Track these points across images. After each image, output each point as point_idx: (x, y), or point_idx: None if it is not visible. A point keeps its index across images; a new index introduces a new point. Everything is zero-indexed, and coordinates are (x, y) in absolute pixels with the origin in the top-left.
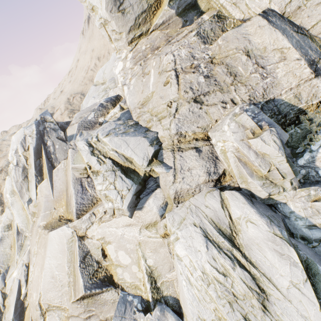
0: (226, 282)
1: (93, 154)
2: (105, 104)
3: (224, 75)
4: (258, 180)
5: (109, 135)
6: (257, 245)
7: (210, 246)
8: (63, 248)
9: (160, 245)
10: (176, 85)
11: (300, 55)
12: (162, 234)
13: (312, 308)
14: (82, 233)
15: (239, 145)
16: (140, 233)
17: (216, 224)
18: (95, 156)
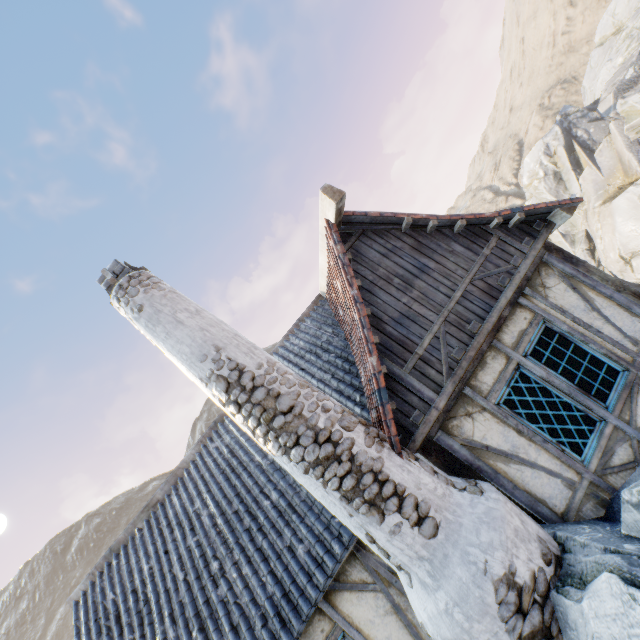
0: None
1: None
2: None
3: None
4: None
5: None
6: None
7: None
8: (634, 205)
9: None
10: None
11: None
12: None
13: None
14: None
15: None
16: None
17: None
18: None
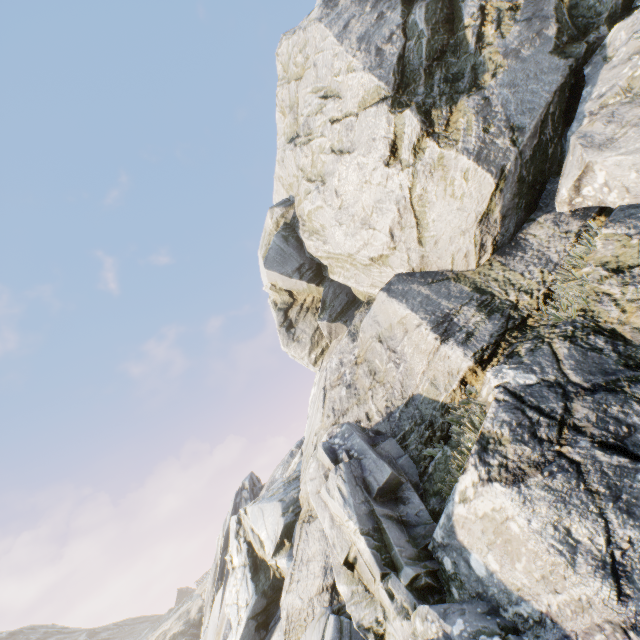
0: None
1: (237, 535)
2: (294, 450)
3: (364, 377)
4: (345, 582)
5: (256, 501)
6: None
7: None
8: None
9: None
10: (322, 408)
11: (422, 317)
12: None
13: None
14: None
15: (314, 502)
16: None
17: None
18: (237, 539)
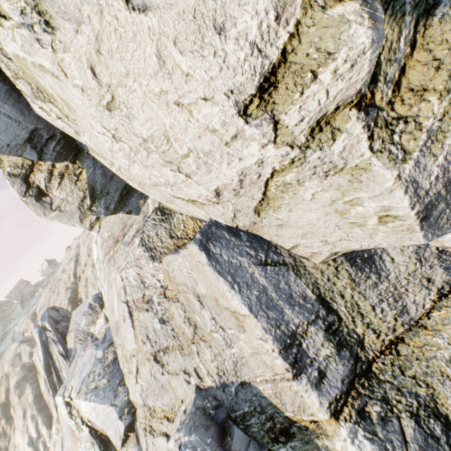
0: None
1: (71, 416)
2: (93, 304)
3: (182, 323)
4: None
5: (81, 391)
6: None
7: None
8: None
9: None
10: (131, 328)
11: (265, 328)
12: None
13: None
14: None
15: None
16: None
17: None
18: (73, 420)
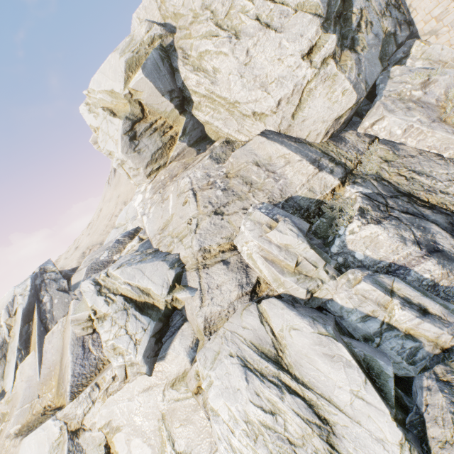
0: (277, 424)
1: (99, 293)
2: (122, 239)
3: (240, 186)
4: (290, 276)
5: (121, 267)
6: (305, 356)
7: (251, 376)
8: None
9: (193, 409)
10: (194, 202)
11: (301, 157)
12: (194, 389)
13: (383, 420)
14: (76, 424)
15: (259, 241)
16: (164, 397)
17: (257, 347)
18: (102, 296)
